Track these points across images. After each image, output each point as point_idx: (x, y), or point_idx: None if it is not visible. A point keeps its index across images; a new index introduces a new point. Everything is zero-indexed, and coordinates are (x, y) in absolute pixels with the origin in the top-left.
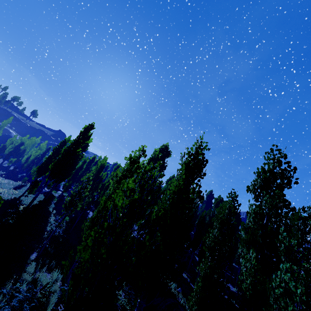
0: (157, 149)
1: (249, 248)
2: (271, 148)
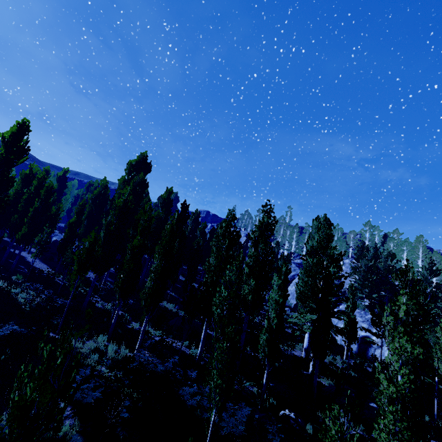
0: (131, 161)
1: (250, 278)
2: (266, 203)
